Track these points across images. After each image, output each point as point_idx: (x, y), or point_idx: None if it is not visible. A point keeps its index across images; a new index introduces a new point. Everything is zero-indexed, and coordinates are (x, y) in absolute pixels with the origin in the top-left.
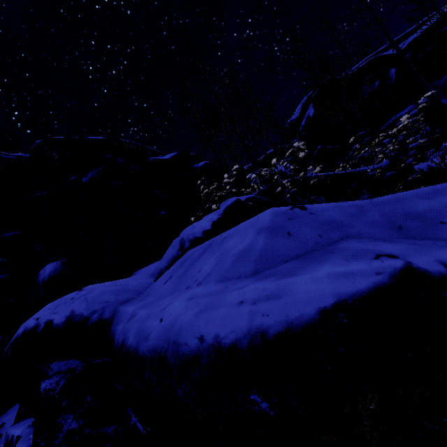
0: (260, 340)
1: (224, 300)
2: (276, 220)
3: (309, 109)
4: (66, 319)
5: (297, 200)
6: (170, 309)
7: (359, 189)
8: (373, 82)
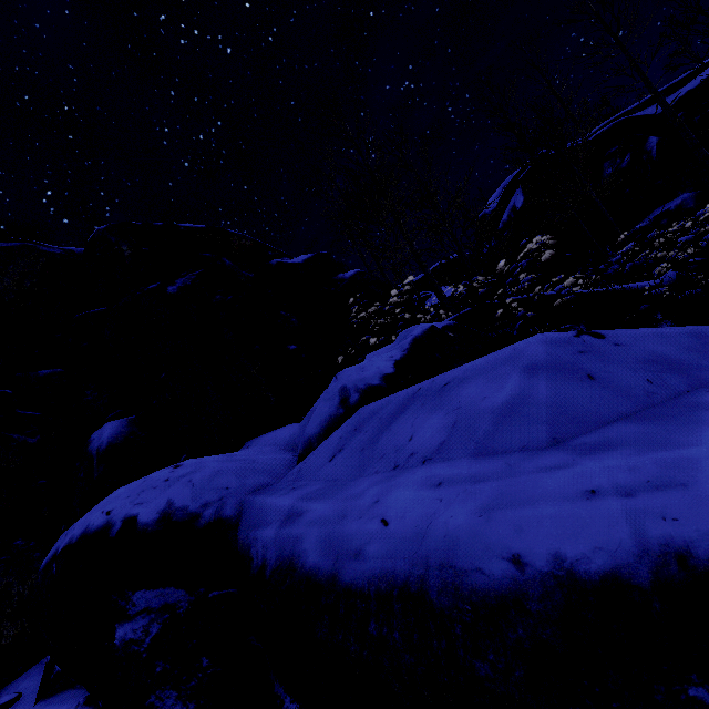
0: (678, 569)
1: (539, 488)
2: (558, 353)
3: (514, 196)
4: (160, 515)
5: (534, 330)
6: (393, 502)
7: (651, 314)
8: (620, 157)
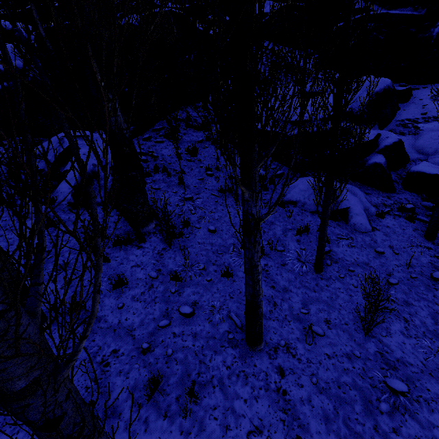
0: None
1: None
2: None
3: None
4: None
5: None
6: None
7: None
8: None
